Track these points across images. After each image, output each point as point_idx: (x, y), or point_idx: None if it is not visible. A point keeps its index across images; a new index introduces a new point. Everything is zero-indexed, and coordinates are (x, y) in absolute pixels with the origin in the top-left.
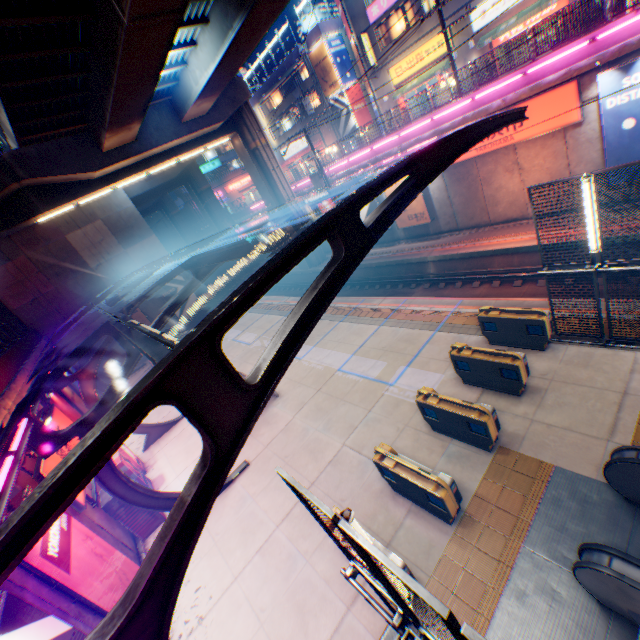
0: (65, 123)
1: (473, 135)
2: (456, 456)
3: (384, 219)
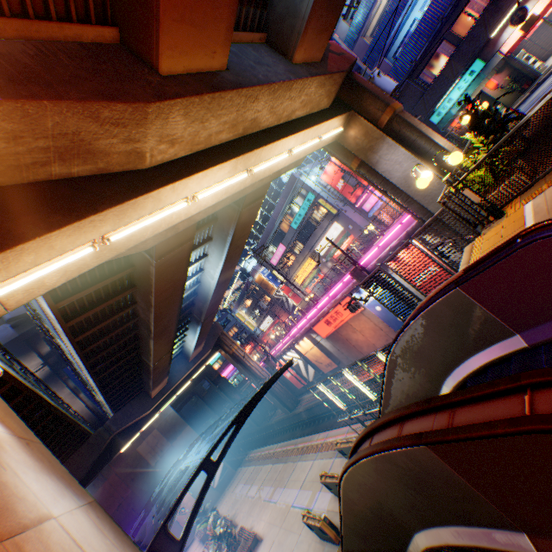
0: (134, 392)
1: (262, 391)
2: None
3: (224, 451)
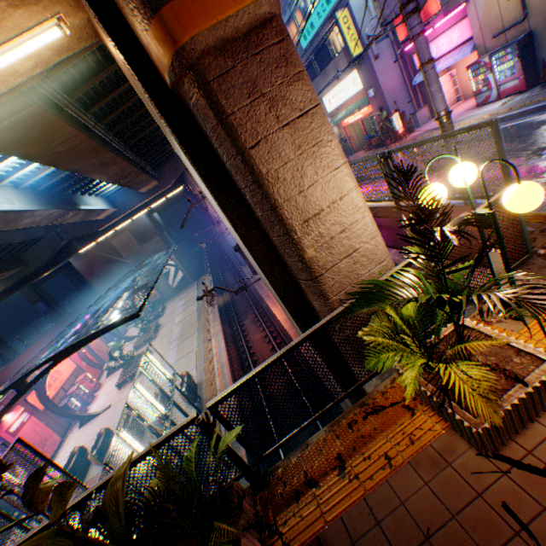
0: None
1: (92, 337)
2: None
3: (38, 378)
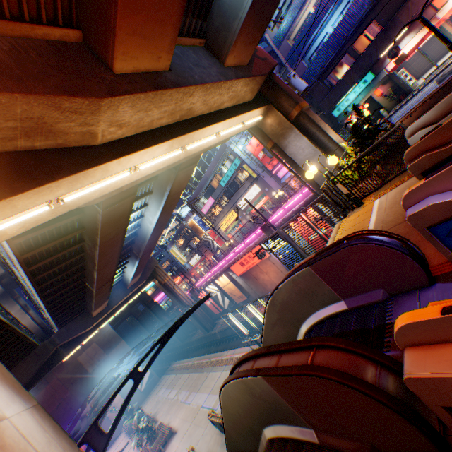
0: (78, 312)
1: (184, 318)
2: (224, 442)
3: (149, 364)
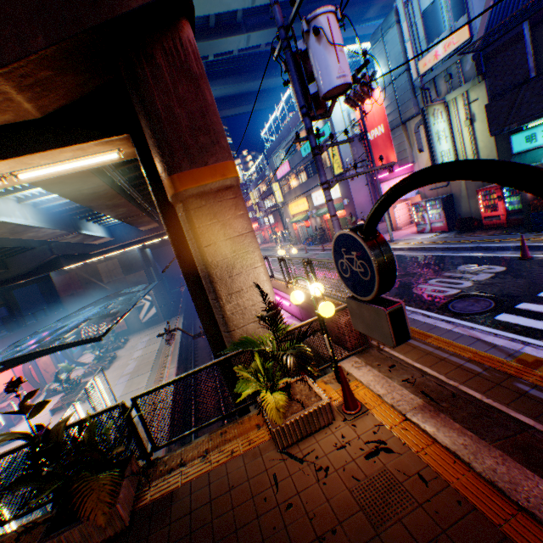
0: None
1: (49, 351)
2: None
3: None
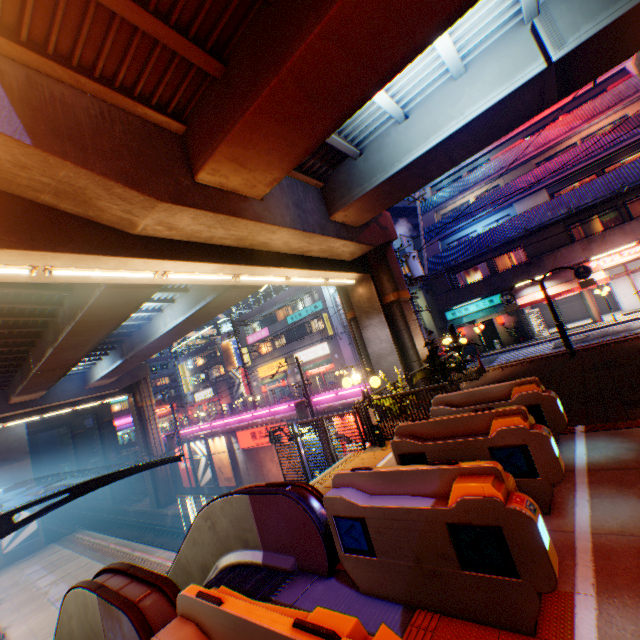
0: None
1: (127, 472)
2: None
3: (34, 516)
